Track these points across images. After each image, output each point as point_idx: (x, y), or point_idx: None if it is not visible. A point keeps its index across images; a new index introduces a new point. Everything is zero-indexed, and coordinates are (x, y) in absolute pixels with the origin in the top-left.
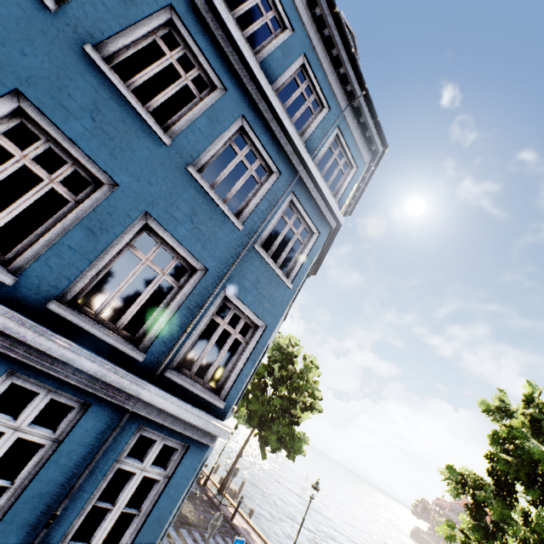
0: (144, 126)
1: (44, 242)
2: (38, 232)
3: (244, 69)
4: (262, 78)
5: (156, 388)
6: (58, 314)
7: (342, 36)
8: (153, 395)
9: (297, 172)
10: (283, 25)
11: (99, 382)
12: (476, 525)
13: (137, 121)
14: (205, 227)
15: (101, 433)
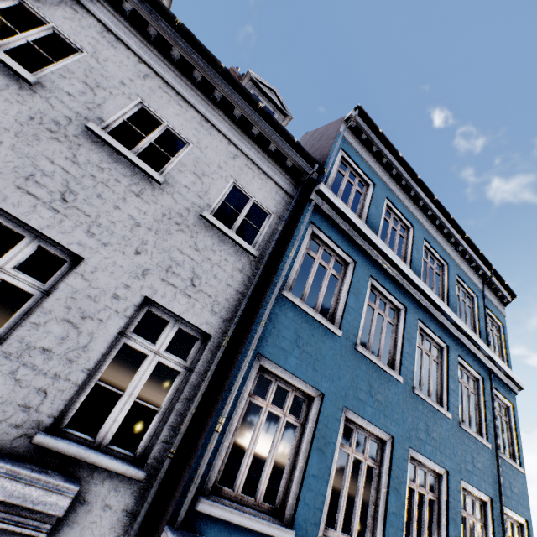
0: (439, 414)
1: None
2: (435, 536)
3: (450, 323)
4: (462, 324)
5: None
6: None
7: (471, 246)
8: None
9: (488, 368)
10: (440, 263)
11: None
12: None
13: (437, 414)
14: (478, 463)
15: None
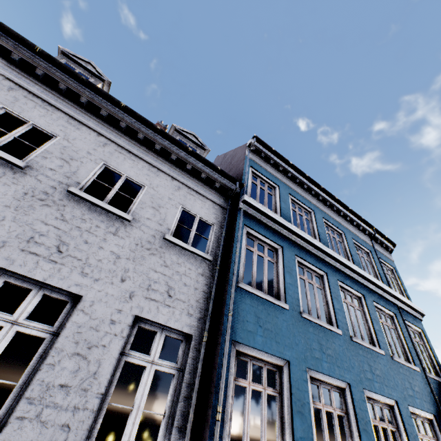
0: (375, 353)
1: None
2: None
3: (359, 277)
4: (368, 276)
5: None
6: None
7: (355, 215)
8: None
9: (396, 305)
10: (338, 233)
11: None
12: None
13: (373, 354)
14: (415, 387)
15: None
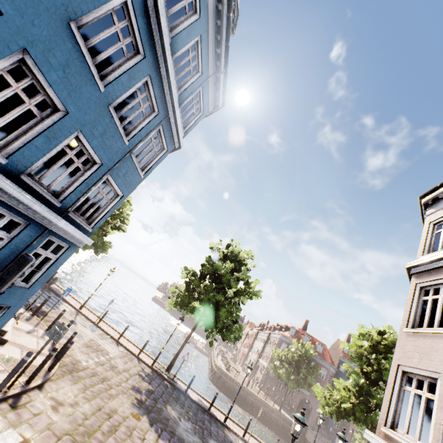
0: (92, 78)
1: (22, 141)
2: (18, 133)
3: (160, 46)
4: (169, 57)
5: (66, 221)
6: (23, 180)
7: (227, 32)
8: (63, 224)
9: (168, 114)
10: (195, 9)
11: (38, 215)
12: (186, 288)
13: (88, 74)
14: (108, 141)
15: (32, 236)
